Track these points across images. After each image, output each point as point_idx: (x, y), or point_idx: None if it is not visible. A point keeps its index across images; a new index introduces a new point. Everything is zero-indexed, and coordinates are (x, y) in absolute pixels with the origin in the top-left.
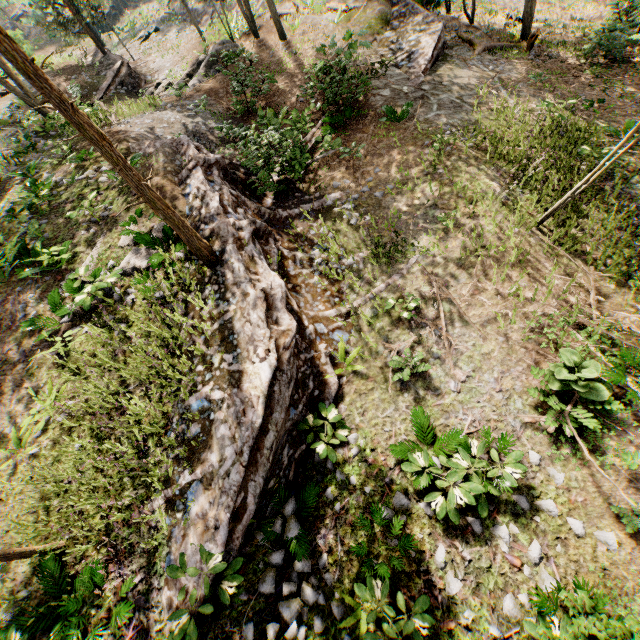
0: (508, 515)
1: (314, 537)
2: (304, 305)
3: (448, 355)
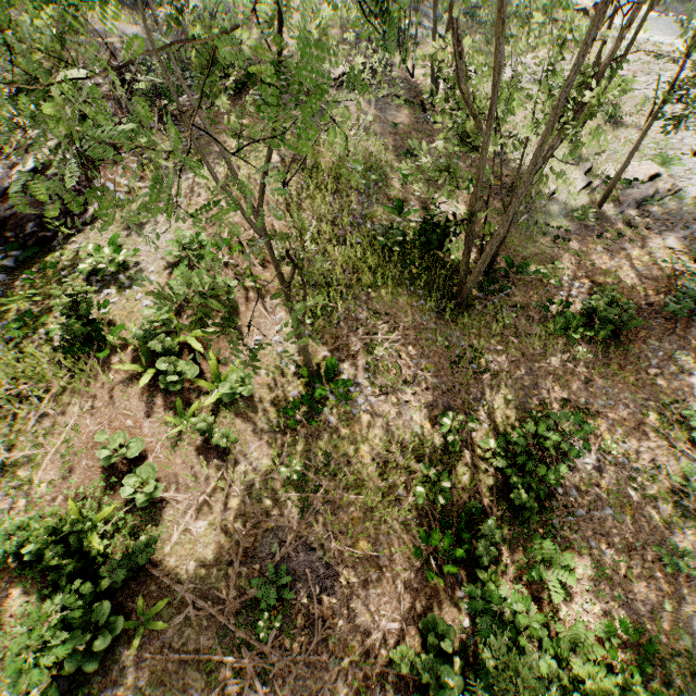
0: (117, 287)
1: (22, 275)
2: (112, 172)
3: (161, 221)
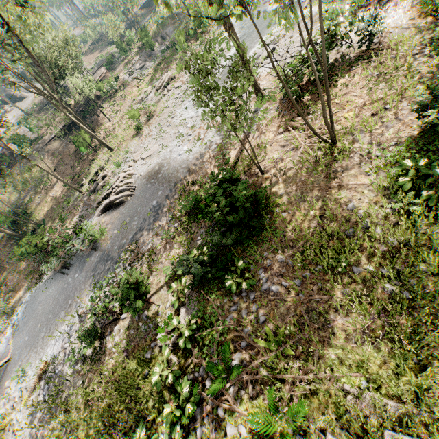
0: None
1: None
2: None
3: None
